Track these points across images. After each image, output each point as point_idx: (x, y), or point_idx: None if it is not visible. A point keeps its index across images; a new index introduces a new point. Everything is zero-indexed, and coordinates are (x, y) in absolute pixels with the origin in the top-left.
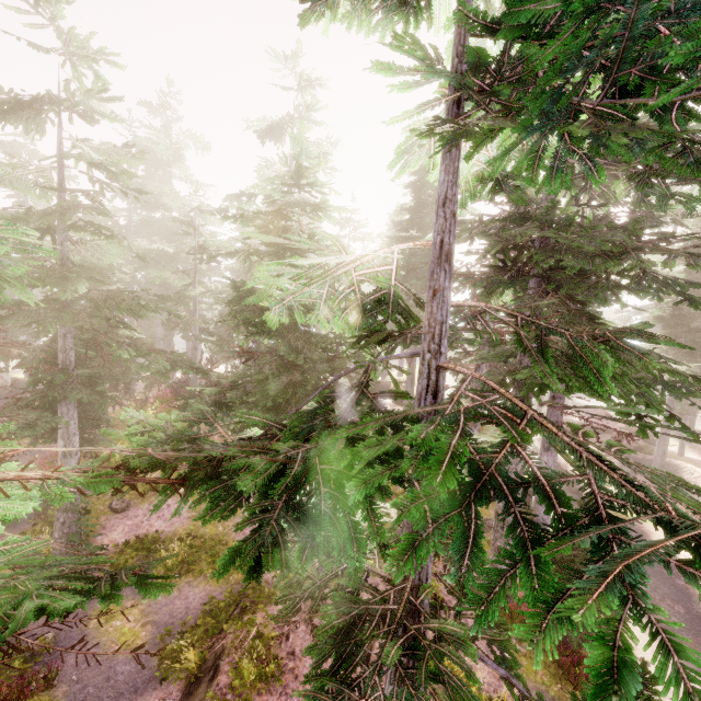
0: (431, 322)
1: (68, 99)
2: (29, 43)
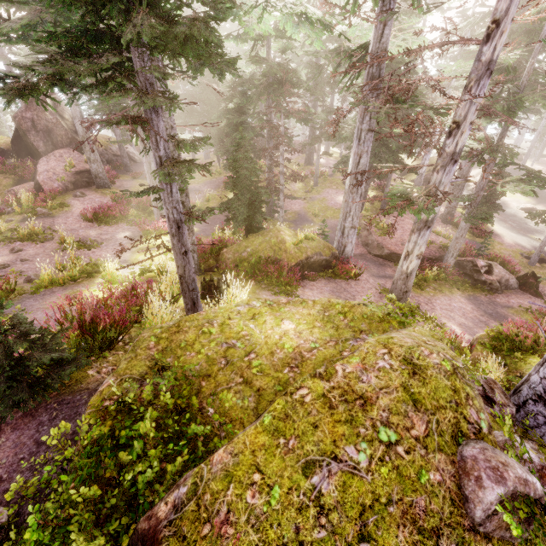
0: (529, 72)
1: None
2: None
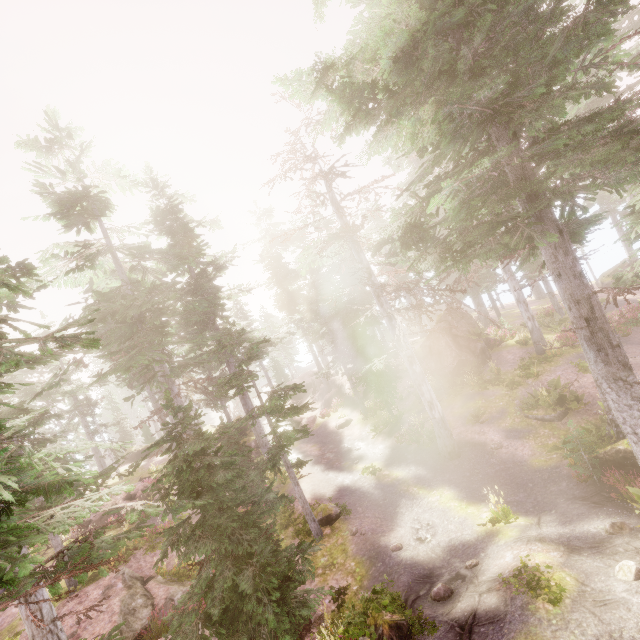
0: None
1: None
2: None
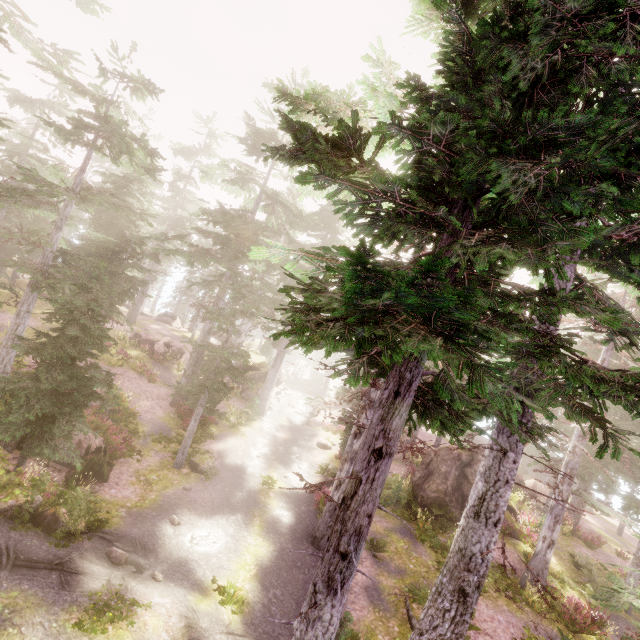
0: (74, 182)
1: (50, 104)
2: (41, 79)
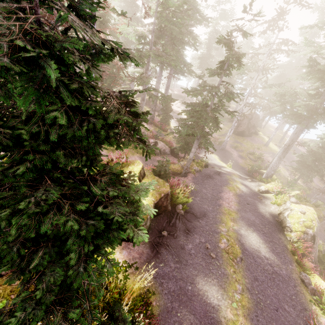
0: (151, 40)
1: None
2: None
